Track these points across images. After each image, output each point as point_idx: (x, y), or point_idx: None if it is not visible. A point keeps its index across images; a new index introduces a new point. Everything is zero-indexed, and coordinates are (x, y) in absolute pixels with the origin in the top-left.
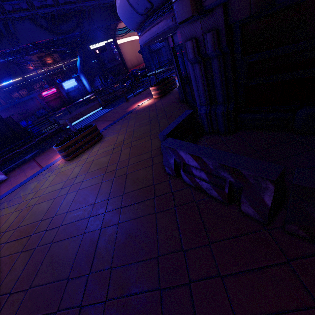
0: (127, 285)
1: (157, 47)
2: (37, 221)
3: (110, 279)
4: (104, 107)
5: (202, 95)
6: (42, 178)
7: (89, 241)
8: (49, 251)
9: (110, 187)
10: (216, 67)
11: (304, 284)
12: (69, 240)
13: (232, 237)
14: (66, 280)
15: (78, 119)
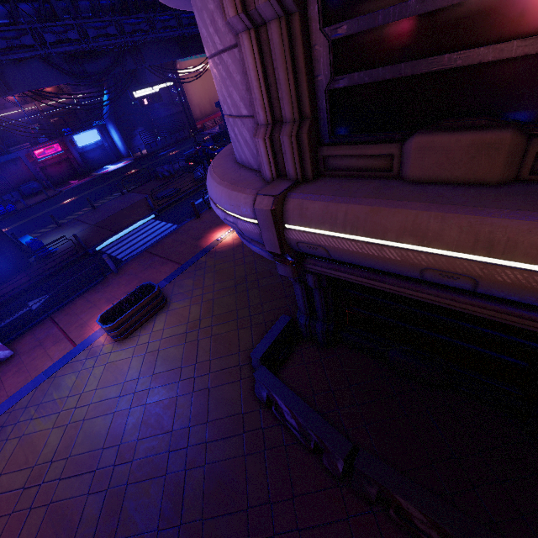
0: (220, 537)
1: None
2: (97, 450)
3: (203, 531)
4: (157, 215)
5: (302, 306)
6: (82, 369)
7: (174, 485)
8: (127, 495)
9: (190, 408)
10: (317, 294)
11: (354, 537)
12: (149, 483)
13: (312, 492)
14: (155, 531)
15: (114, 235)
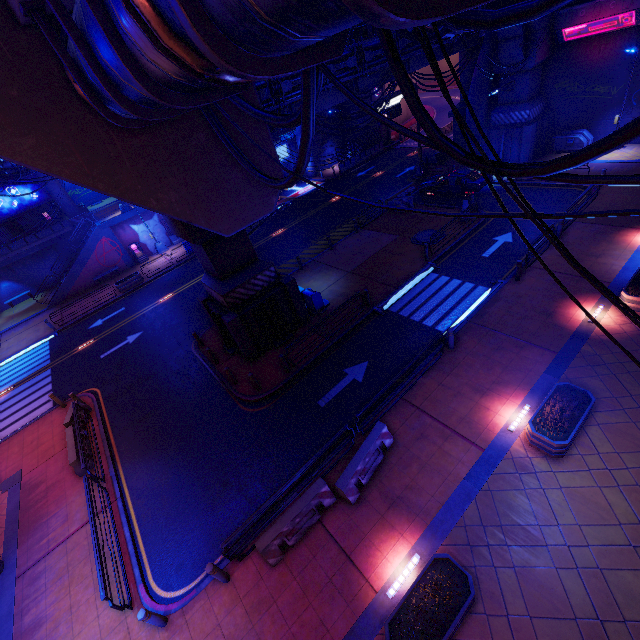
0: None
1: (511, 120)
2: None
3: None
4: (437, 267)
5: None
6: (525, 487)
7: None
8: None
9: None
10: None
11: None
12: None
13: None
14: None
15: (397, 292)
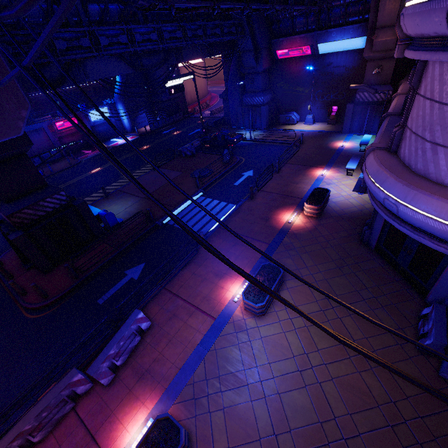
0: None
1: (254, 102)
2: (315, 423)
3: None
4: (205, 193)
5: None
6: (239, 342)
7: None
8: None
9: (380, 384)
10: None
11: None
12: None
13: None
14: None
15: (175, 210)
